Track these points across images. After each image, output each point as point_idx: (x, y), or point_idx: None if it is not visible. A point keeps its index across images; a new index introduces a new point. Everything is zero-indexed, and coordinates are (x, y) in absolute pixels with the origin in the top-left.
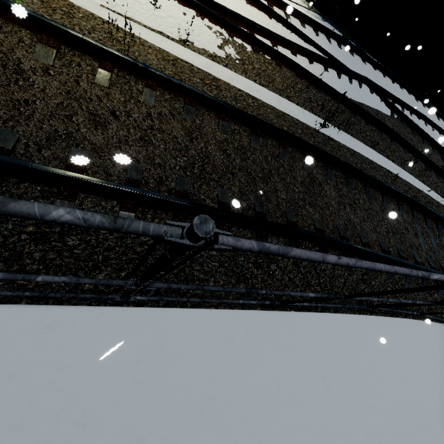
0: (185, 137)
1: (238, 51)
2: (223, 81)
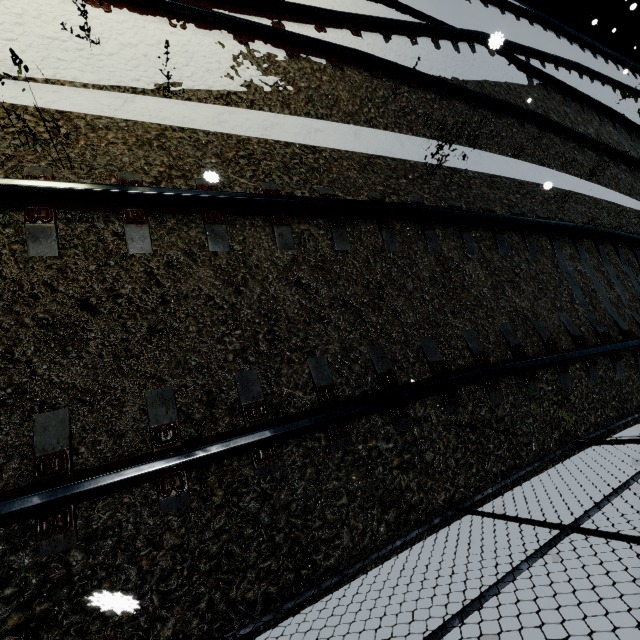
0: (226, 290)
1: (263, 68)
2: (255, 140)
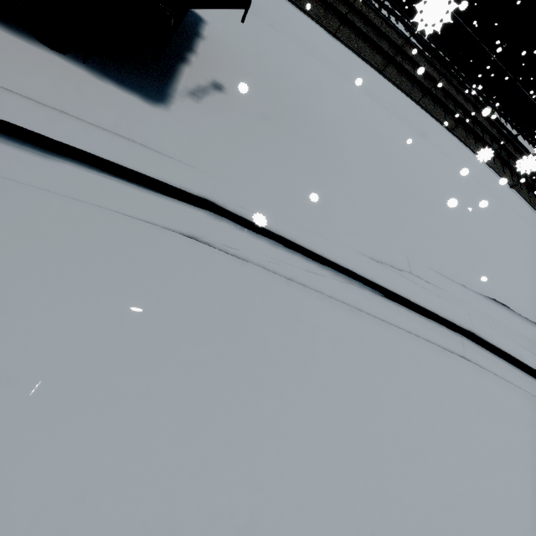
0: None
1: None
2: None
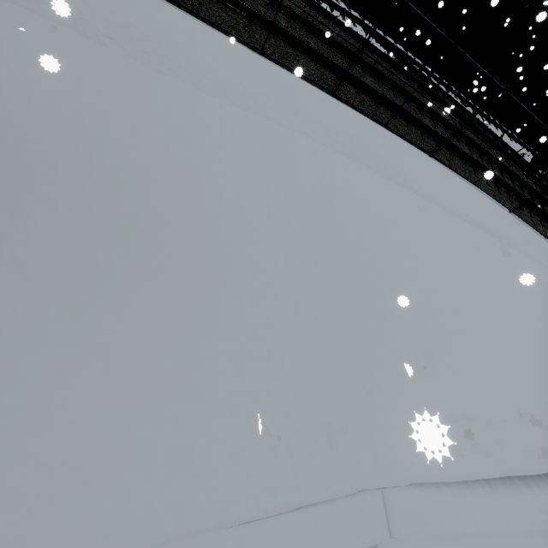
0: None
1: None
2: None
